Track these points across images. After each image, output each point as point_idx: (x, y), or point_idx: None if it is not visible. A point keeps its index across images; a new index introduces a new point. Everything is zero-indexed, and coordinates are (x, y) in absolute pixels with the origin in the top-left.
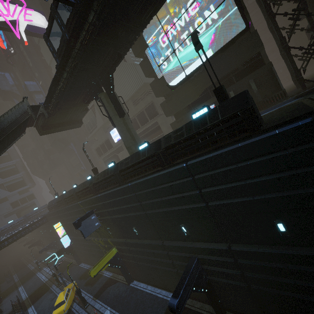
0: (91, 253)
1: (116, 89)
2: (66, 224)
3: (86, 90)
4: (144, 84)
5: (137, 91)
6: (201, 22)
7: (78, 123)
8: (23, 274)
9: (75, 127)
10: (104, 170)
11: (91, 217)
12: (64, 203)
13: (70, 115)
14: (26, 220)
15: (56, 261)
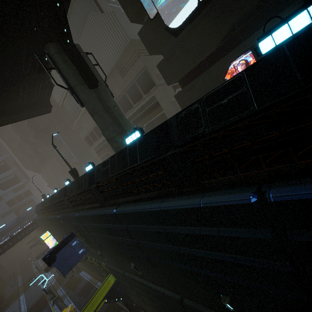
0: (88, 267)
1: (95, 56)
2: (56, 234)
3: (29, 45)
4: (131, 41)
5: (122, 53)
6: None
7: (44, 107)
8: (26, 276)
9: (42, 113)
10: (77, 179)
11: (72, 243)
12: (46, 211)
13: (25, 94)
14: (20, 222)
15: (45, 284)
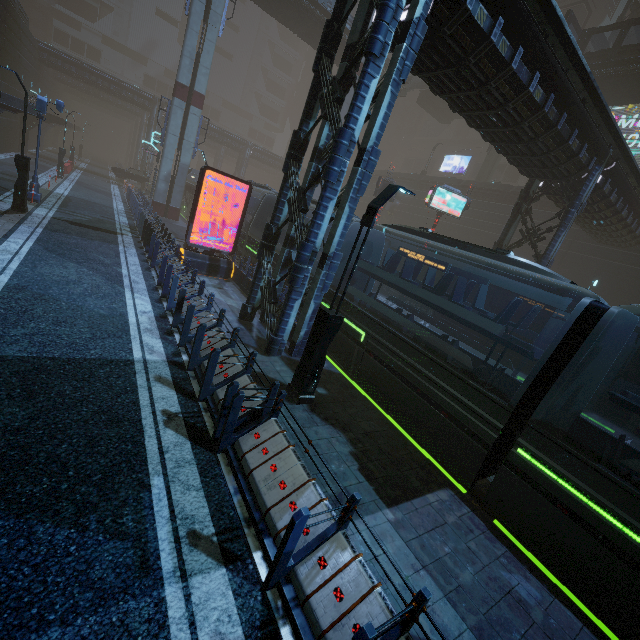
0: None
1: None
2: None
3: None
4: None
5: None
6: (635, 139)
7: (447, 120)
8: None
9: (440, 120)
10: (444, 178)
11: (397, 202)
12: None
13: None
14: None
15: None
